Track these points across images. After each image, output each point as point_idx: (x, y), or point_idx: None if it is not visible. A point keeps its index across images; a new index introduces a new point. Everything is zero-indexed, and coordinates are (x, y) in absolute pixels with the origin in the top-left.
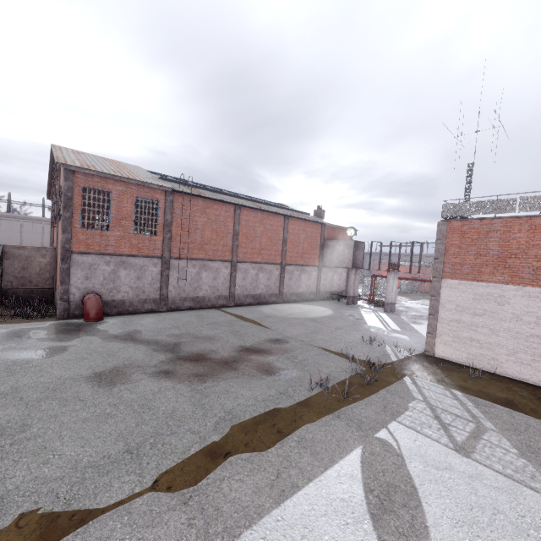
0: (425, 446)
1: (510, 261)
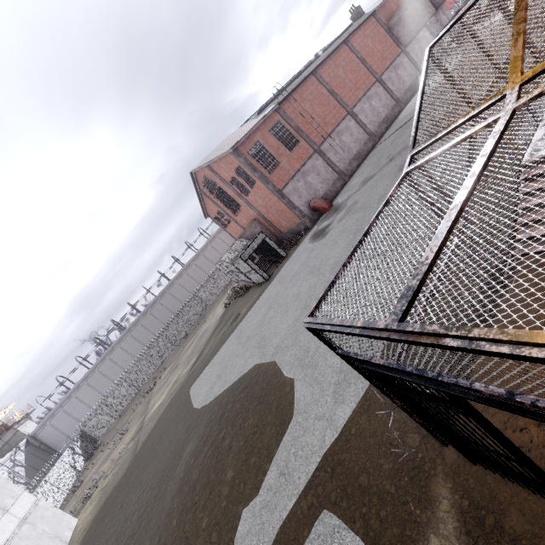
0: None
1: None
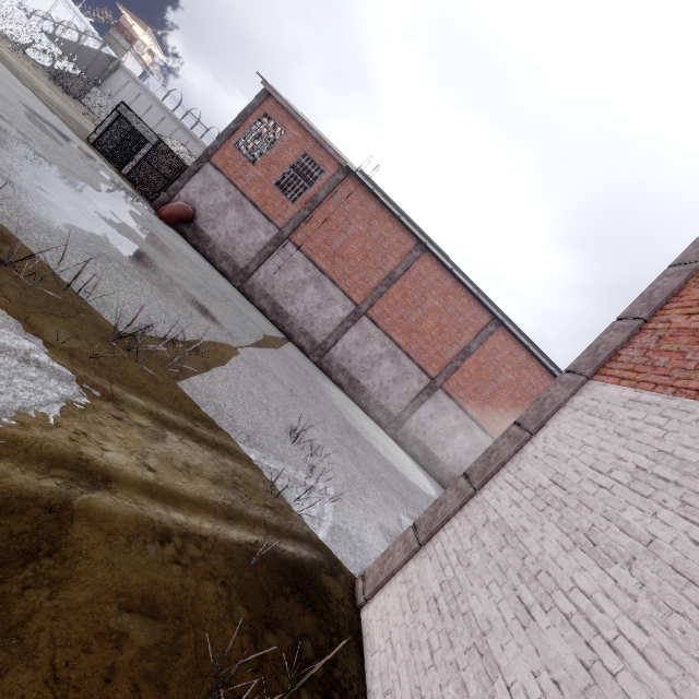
0: None
1: None
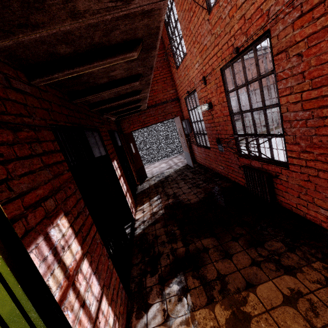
0: None
1: None
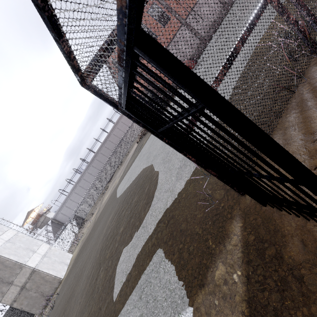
0: None
1: None
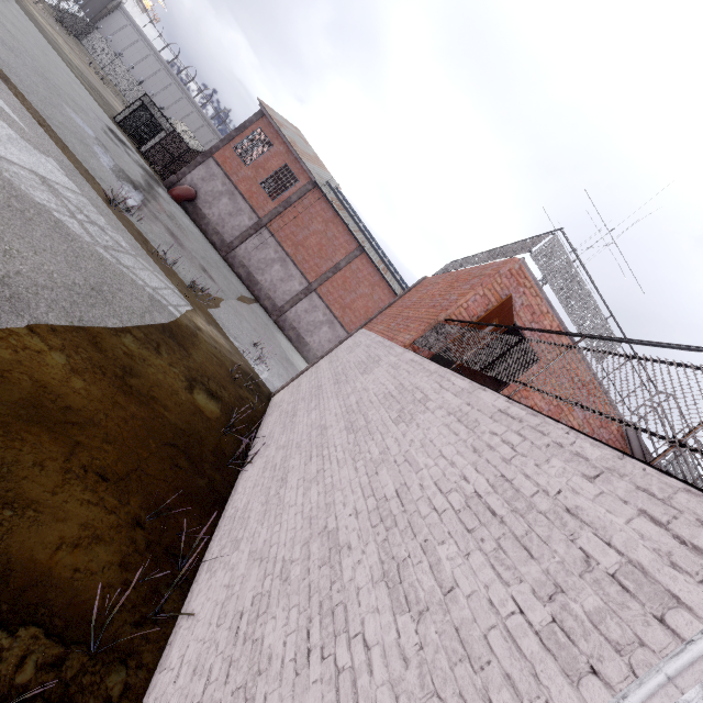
0: (44, 167)
1: (405, 311)
